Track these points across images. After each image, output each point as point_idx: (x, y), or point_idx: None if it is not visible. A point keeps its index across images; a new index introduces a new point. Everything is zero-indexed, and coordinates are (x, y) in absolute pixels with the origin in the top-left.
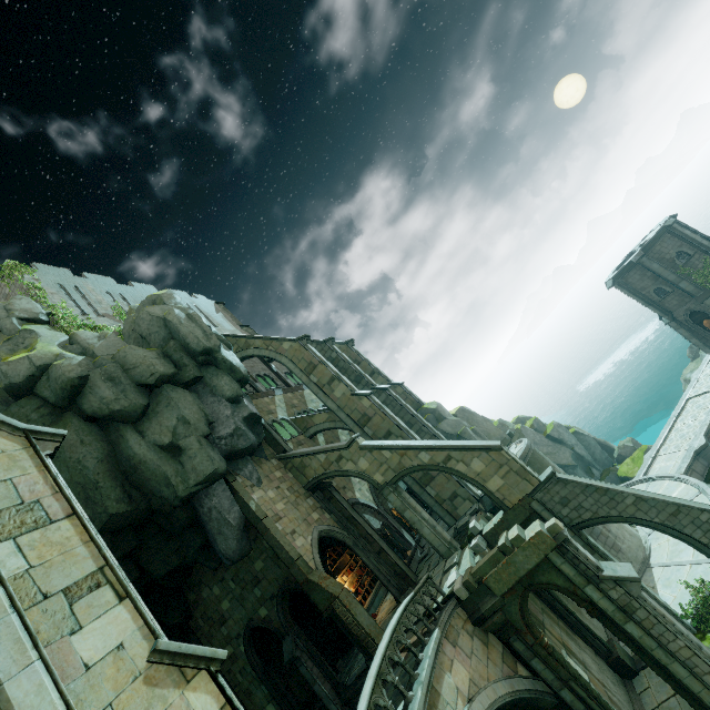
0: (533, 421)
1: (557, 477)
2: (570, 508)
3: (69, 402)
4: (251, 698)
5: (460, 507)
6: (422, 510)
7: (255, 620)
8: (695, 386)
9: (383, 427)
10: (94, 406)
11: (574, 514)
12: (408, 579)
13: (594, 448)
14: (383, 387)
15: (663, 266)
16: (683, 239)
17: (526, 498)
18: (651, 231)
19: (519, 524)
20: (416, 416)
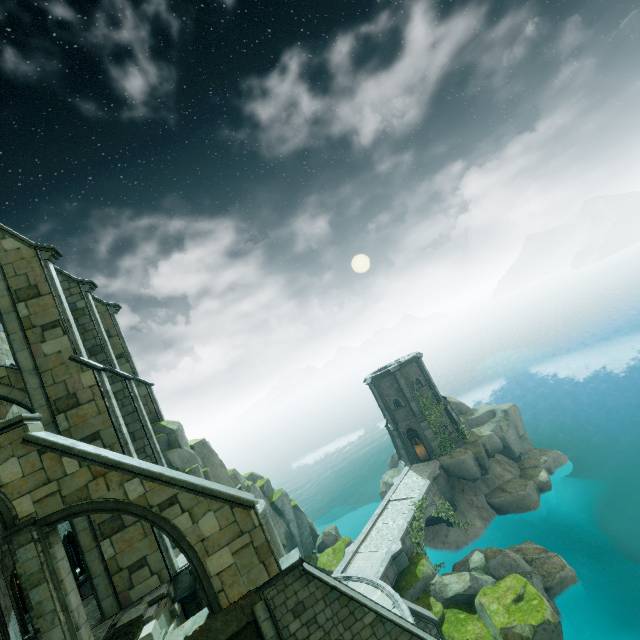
0: (265, 481)
1: (303, 568)
2: (301, 621)
3: None
4: None
5: (140, 585)
6: (72, 589)
7: None
8: (396, 490)
9: (91, 424)
10: None
11: (302, 631)
12: None
13: (304, 529)
14: (125, 374)
15: (407, 384)
16: (423, 371)
17: (252, 595)
18: (403, 357)
19: (225, 639)
20: (147, 429)
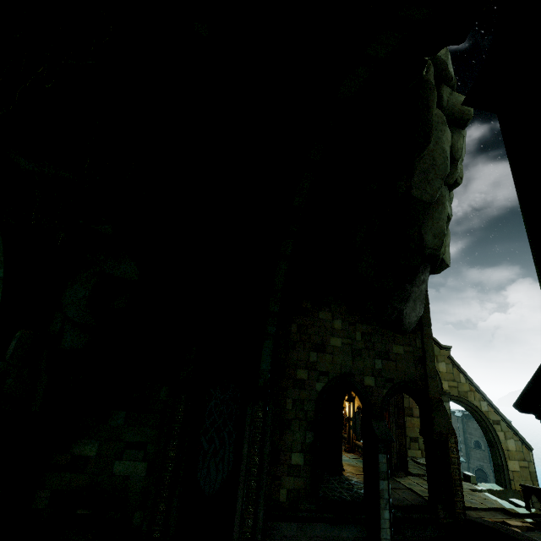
0: None
1: None
2: None
3: (448, 119)
4: (284, 430)
5: (413, 450)
6: None
7: (356, 379)
8: None
9: None
10: (458, 144)
11: None
12: (404, 465)
13: None
14: None
15: None
16: None
17: None
18: None
19: None
20: None
